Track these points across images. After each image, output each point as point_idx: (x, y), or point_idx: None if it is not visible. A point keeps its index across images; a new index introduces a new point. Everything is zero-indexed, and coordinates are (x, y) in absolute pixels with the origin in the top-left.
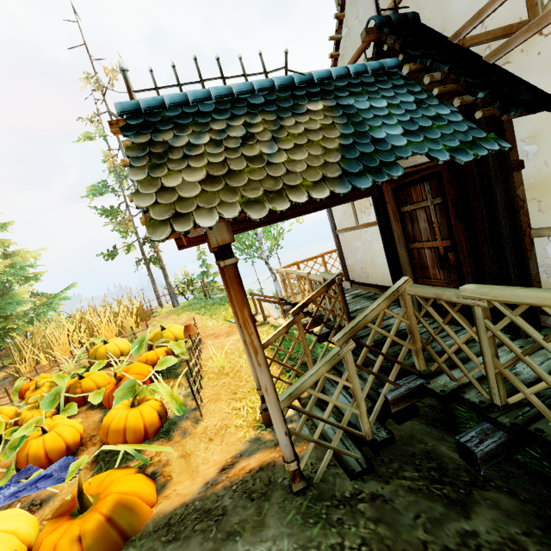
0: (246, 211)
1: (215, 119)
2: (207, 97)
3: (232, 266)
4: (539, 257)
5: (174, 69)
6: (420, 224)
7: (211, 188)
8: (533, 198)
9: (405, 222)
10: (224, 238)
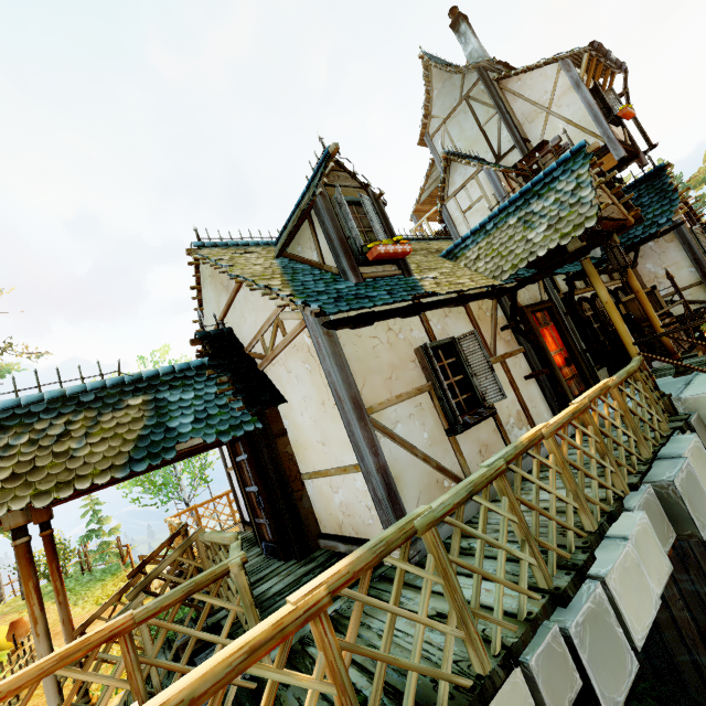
0: (34, 502)
1: (42, 418)
2: (41, 400)
3: (24, 544)
4: (309, 494)
5: (13, 380)
6: (245, 472)
7: (11, 484)
8: (296, 453)
9: (240, 470)
10: (18, 521)
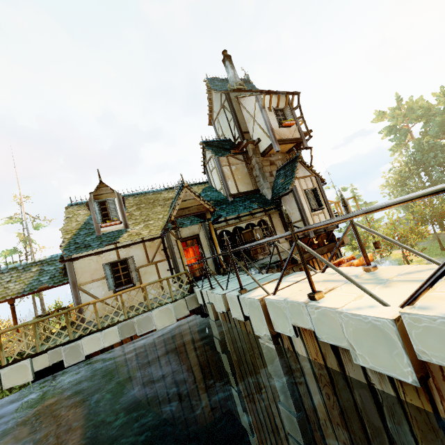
0: None
1: (5, 275)
2: (6, 268)
3: None
4: None
5: None
6: None
7: None
8: None
9: None
10: None
